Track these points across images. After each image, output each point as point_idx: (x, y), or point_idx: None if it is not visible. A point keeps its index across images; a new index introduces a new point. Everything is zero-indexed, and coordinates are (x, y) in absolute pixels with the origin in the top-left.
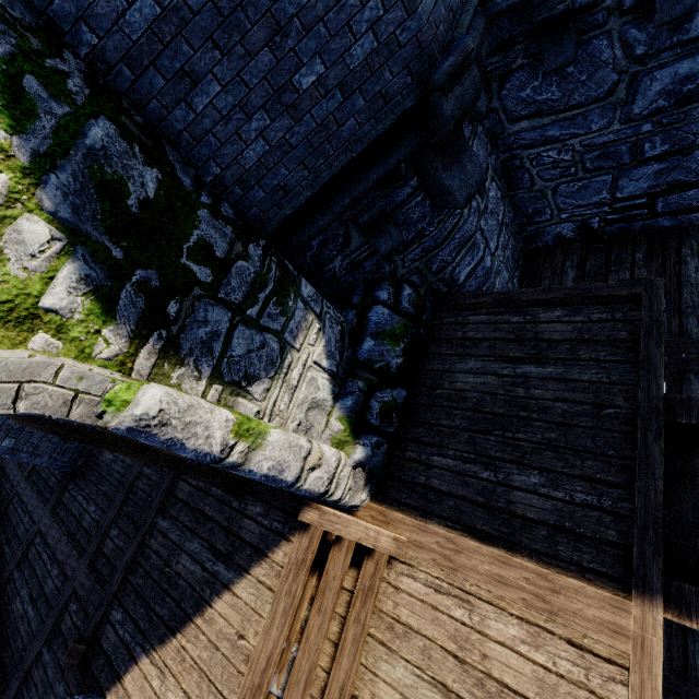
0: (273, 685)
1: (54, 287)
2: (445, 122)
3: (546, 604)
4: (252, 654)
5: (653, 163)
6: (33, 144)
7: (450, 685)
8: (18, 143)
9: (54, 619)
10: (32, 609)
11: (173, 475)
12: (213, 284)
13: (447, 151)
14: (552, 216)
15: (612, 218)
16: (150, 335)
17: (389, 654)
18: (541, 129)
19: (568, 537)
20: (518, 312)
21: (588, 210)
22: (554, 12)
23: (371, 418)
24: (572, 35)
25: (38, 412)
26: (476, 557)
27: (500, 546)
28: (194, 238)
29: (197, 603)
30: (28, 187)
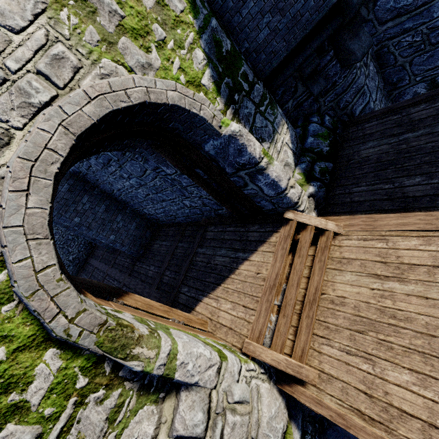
0: (274, 301)
1: (204, 77)
2: (353, 8)
3: (433, 225)
4: (267, 276)
5: None
6: (198, 23)
7: (379, 273)
8: (195, 22)
9: None
10: None
11: (202, 231)
12: (248, 92)
13: (351, 30)
14: (409, 81)
15: None
16: (230, 106)
17: (340, 272)
18: (400, 25)
19: None
20: (396, 114)
21: (434, 71)
22: None
23: (316, 174)
24: None
25: (205, 117)
26: (387, 219)
27: (401, 212)
28: (242, 70)
29: (229, 270)
30: (198, 38)
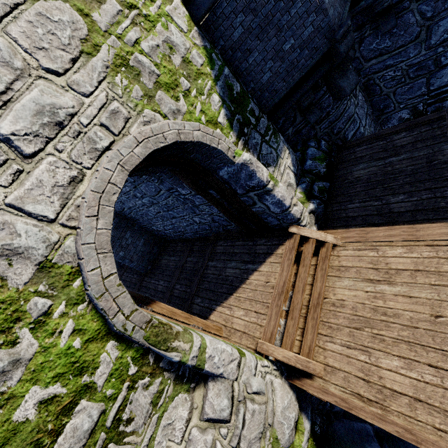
0: (283, 307)
1: (220, 116)
2: (340, 55)
3: (414, 236)
4: (275, 284)
5: (447, 67)
6: (214, 73)
7: (372, 278)
8: (212, 72)
9: None
10: None
11: (212, 245)
12: (255, 125)
13: (340, 70)
14: (394, 108)
15: (430, 102)
16: (241, 138)
17: (339, 279)
18: (382, 62)
19: (421, 212)
20: (382, 140)
21: (415, 100)
22: (383, 7)
23: (315, 193)
24: (393, 15)
25: (222, 150)
26: (377, 232)
27: (388, 225)
28: (250, 107)
29: (240, 281)
30: (214, 85)
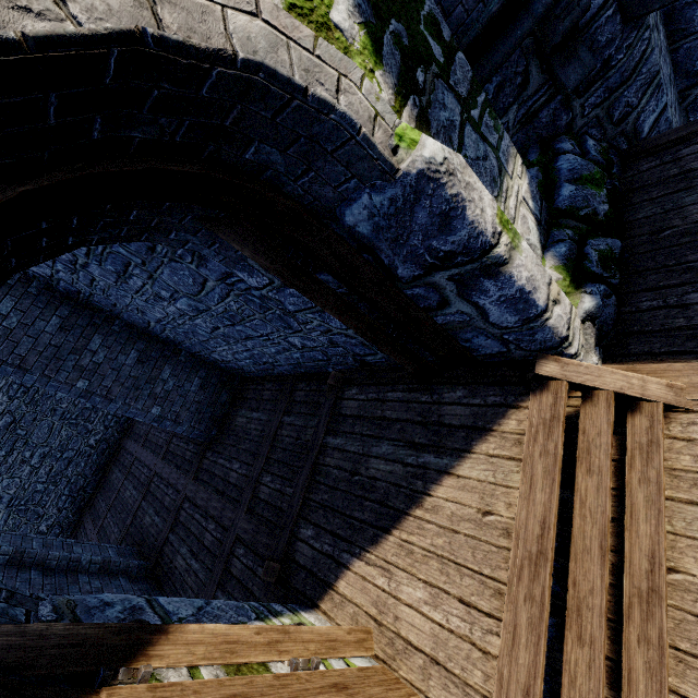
0: None
1: (337, 4)
2: None
3: None
4: (514, 524)
5: None
6: None
7: None
8: None
9: (222, 565)
10: (195, 562)
11: (333, 398)
12: (444, 67)
13: None
14: None
15: None
16: (407, 98)
17: None
18: None
19: None
20: None
21: None
22: None
23: (592, 266)
24: None
25: (353, 116)
26: None
27: None
28: (426, 9)
29: (408, 497)
30: None
